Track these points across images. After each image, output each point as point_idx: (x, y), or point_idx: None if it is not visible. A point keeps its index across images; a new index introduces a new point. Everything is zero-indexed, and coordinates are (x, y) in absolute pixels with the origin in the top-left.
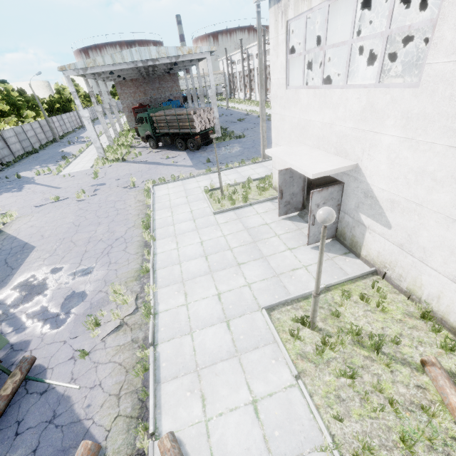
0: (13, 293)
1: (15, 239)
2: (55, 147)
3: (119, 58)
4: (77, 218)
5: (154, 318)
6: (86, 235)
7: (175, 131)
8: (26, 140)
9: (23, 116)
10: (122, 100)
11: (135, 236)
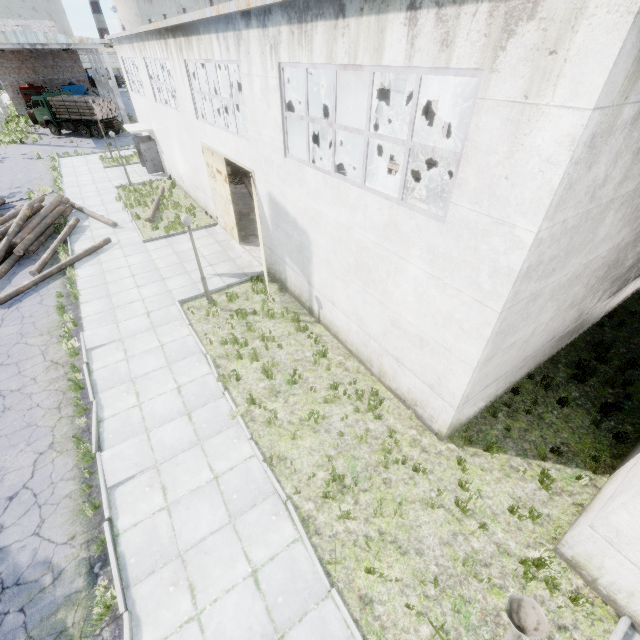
0: None
1: None
2: None
3: (2, 38)
4: None
5: (64, 193)
6: (9, 178)
7: (77, 118)
8: None
9: None
10: (1, 76)
11: (48, 177)
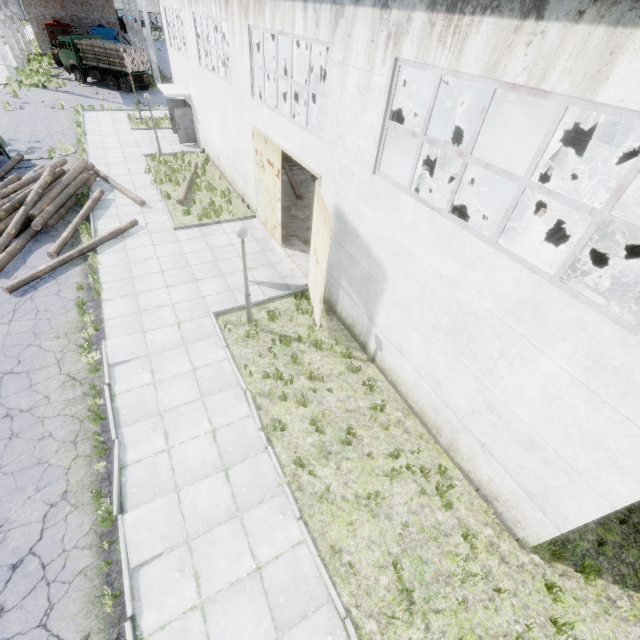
0: None
1: None
2: None
3: None
4: (13, 120)
5: (87, 155)
6: (28, 129)
7: (105, 66)
8: None
9: None
10: (26, 8)
11: (71, 133)
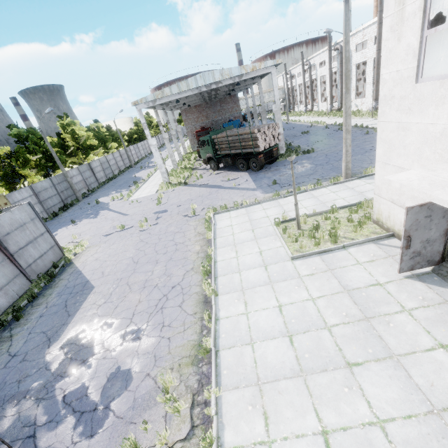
0: (61, 353)
1: (80, 274)
2: (130, 172)
3: (184, 86)
4: (137, 252)
5: None
6: (142, 277)
7: (237, 151)
8: (108, 168)
9: (108, 148)
10: (186, 126)
11: (194, 284)
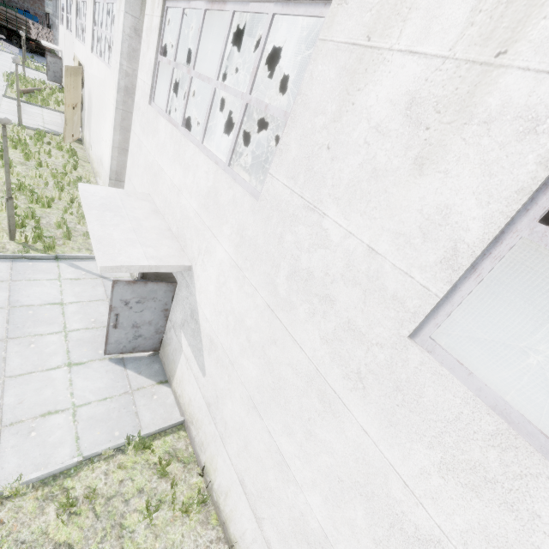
0: None
1: None
2: None
3: None
4: None
5: None
6: None
7: (13, 28)
8: None
9: None
10: None
11: None
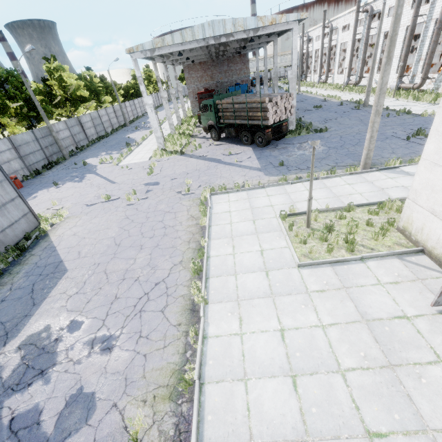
0: (17, 356)
1: (54, 250)
2: (123, 132)
3: (189, 35)
4: (120, 231)
5: None
6: (123, 265)
7: (242, 122)
8: (100, 125)
9: (101, 101)
10: (188, 85)
11: (181, 284)
